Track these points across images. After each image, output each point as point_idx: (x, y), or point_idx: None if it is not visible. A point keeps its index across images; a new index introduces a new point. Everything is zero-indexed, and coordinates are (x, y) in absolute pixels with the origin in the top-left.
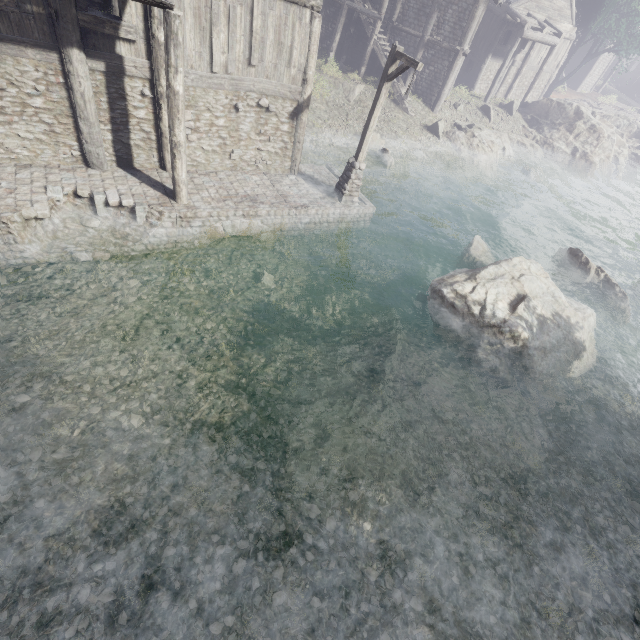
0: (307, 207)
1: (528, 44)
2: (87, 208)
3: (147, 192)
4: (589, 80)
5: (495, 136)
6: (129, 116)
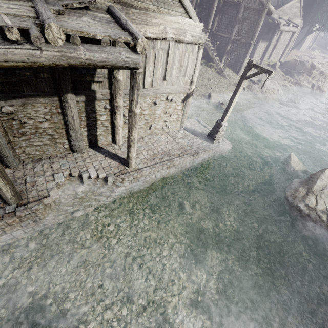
0: (198, 153)
1: (279, 32)
2: (77, 180)
3: (110, 164)
4: (305, 44)
5: (272, 84)
6: (97, 120)
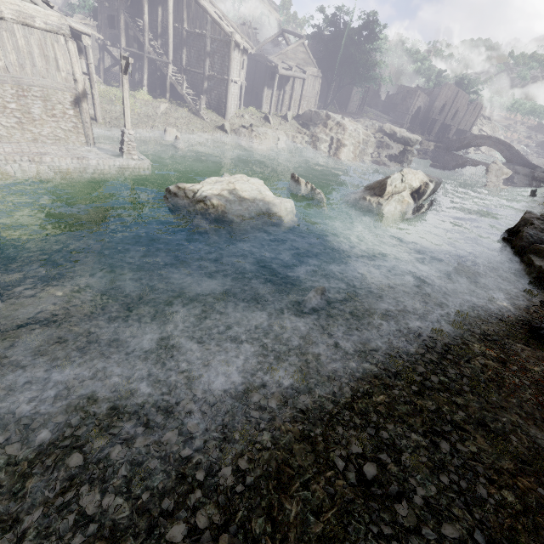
0: (89, 158)
1: (290, 80)
2: None
3: None
4: (352, 104)
5: (272, 131)
6: None
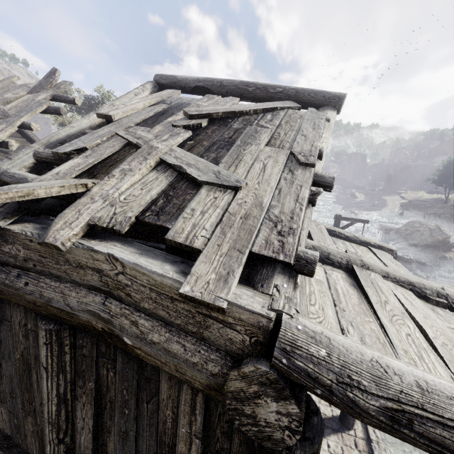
0: None
1: None
2: None
3: (333, 449)
4: None
5: None
6: None
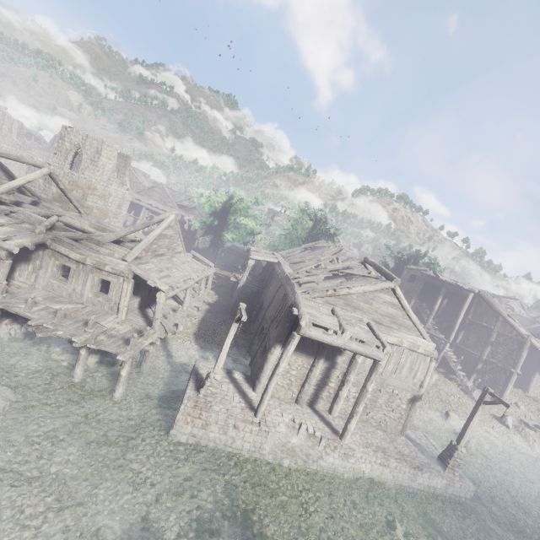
0: (422, 470)
1: None
2: (293, 428)
3: (325, 428)
4: None
5: None
6: (326, 384)
